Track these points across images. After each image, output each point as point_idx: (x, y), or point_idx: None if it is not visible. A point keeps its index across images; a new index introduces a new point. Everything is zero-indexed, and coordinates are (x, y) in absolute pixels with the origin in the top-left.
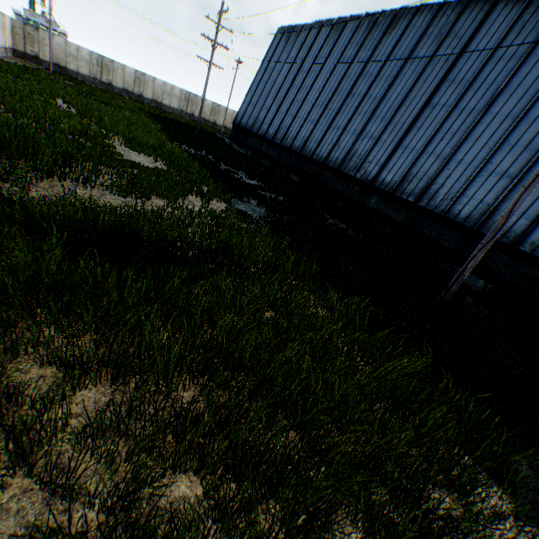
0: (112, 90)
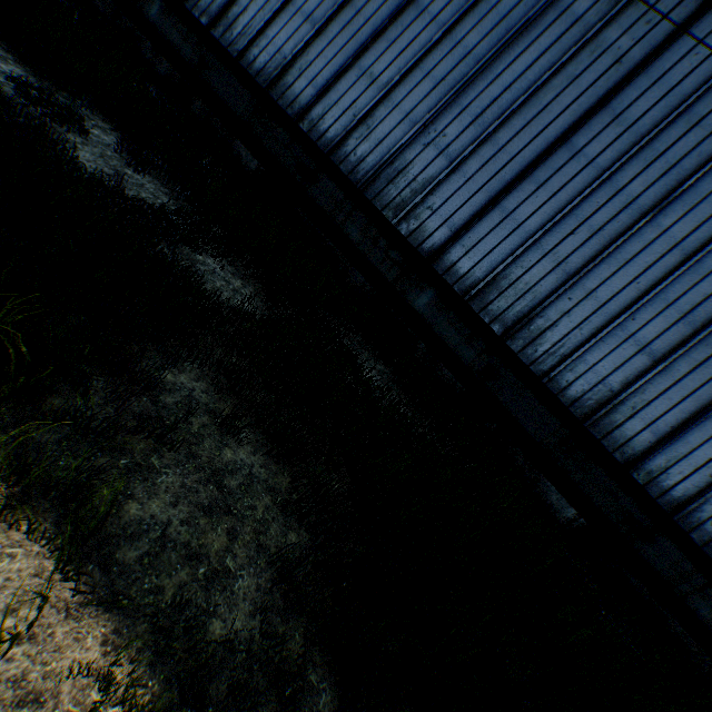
0: None
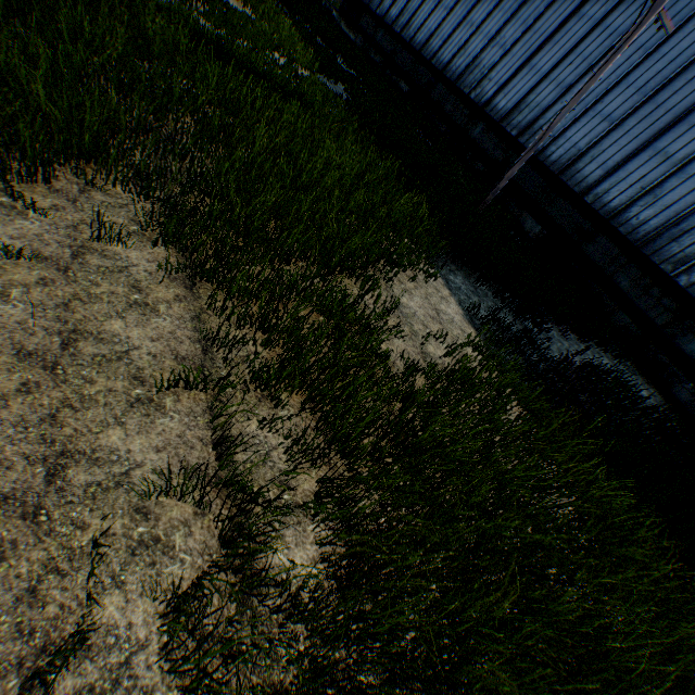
0: None
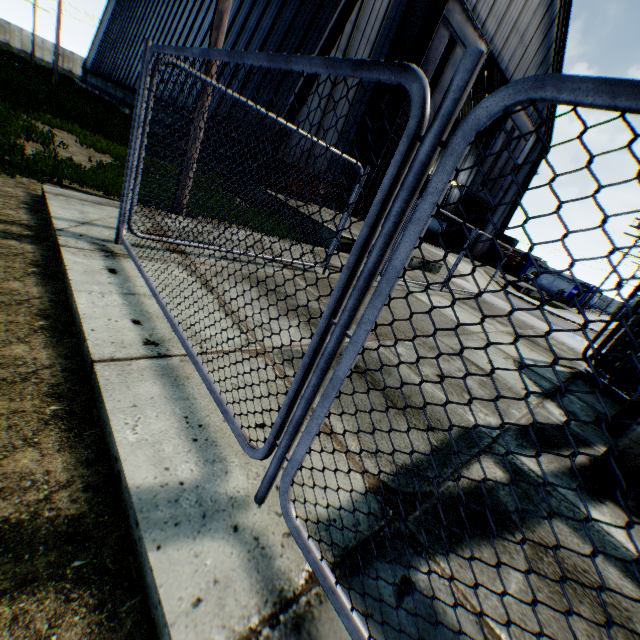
0: None
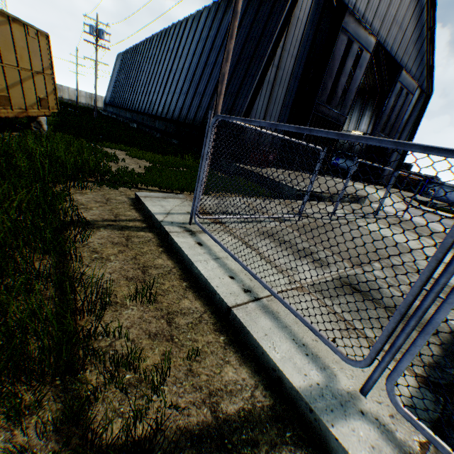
0: None
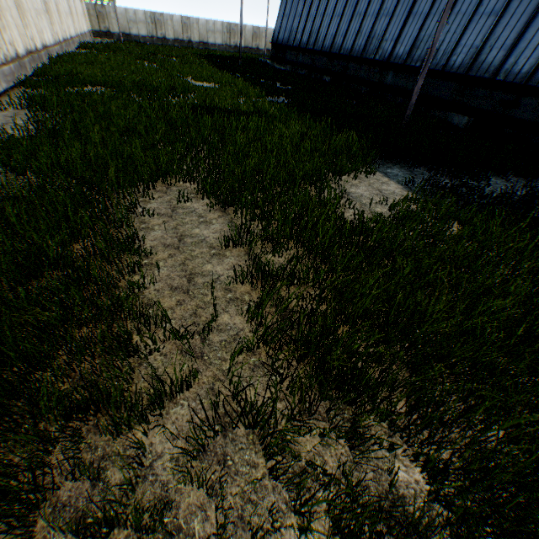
0: (166, 44)
